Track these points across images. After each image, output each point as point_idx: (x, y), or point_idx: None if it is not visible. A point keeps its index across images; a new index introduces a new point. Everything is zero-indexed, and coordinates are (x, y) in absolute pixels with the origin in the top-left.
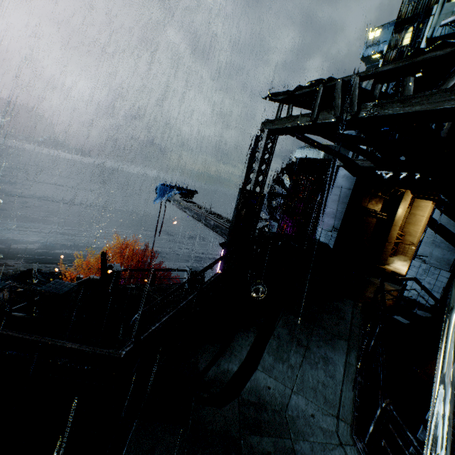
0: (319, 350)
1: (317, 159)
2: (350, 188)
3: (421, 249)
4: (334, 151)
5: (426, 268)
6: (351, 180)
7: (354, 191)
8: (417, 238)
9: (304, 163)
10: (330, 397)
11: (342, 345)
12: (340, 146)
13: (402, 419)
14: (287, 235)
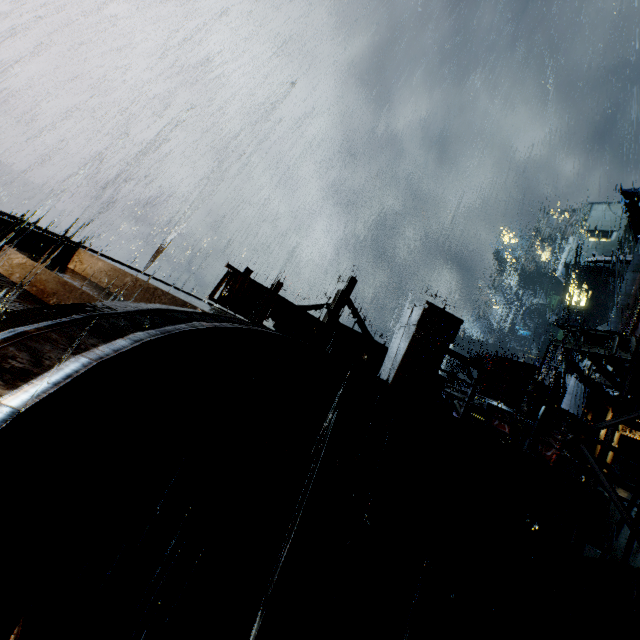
0: None
1: (516, 361)
2: (584, 397)
3: None
4: (579, 367)
5: None
6: (585, 391)
7: (587, 400)
8: (609, 456)
9: (500, 361)
10: None
11: None
12: (595, 366)
13: None
14: None
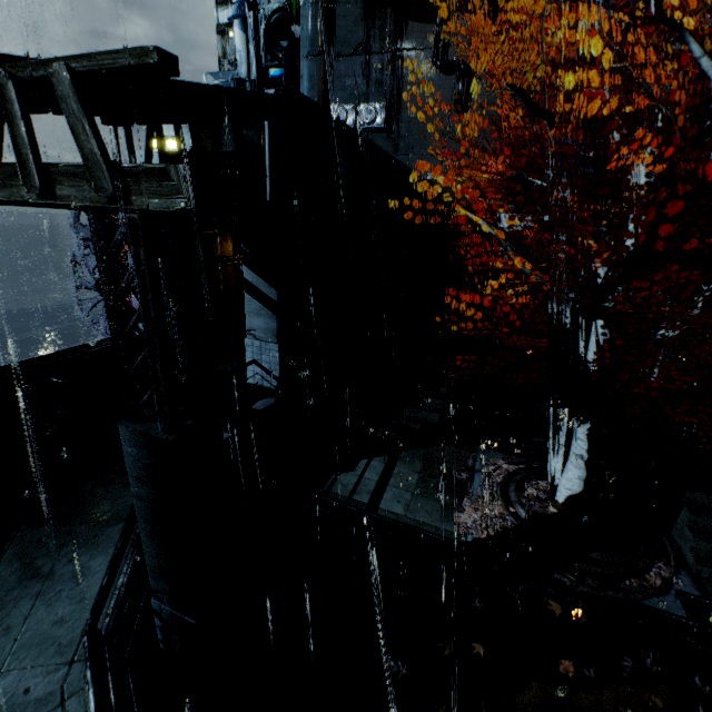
0: (72, 565)
1: None
2: None
3: (248, 321)
4: None
5: (259, 345)
6: None
7: None
8: None
9: None
10: (69, 636)
11: (114, 534)
12: None
13: (89, 651)
14: (64, 355)
